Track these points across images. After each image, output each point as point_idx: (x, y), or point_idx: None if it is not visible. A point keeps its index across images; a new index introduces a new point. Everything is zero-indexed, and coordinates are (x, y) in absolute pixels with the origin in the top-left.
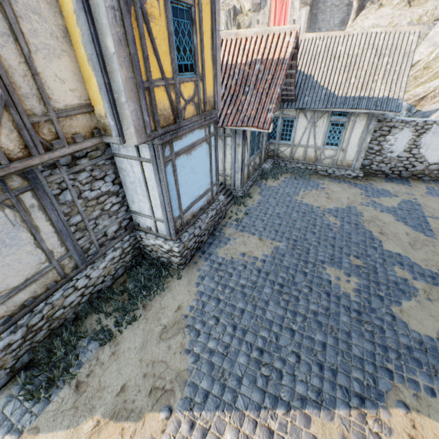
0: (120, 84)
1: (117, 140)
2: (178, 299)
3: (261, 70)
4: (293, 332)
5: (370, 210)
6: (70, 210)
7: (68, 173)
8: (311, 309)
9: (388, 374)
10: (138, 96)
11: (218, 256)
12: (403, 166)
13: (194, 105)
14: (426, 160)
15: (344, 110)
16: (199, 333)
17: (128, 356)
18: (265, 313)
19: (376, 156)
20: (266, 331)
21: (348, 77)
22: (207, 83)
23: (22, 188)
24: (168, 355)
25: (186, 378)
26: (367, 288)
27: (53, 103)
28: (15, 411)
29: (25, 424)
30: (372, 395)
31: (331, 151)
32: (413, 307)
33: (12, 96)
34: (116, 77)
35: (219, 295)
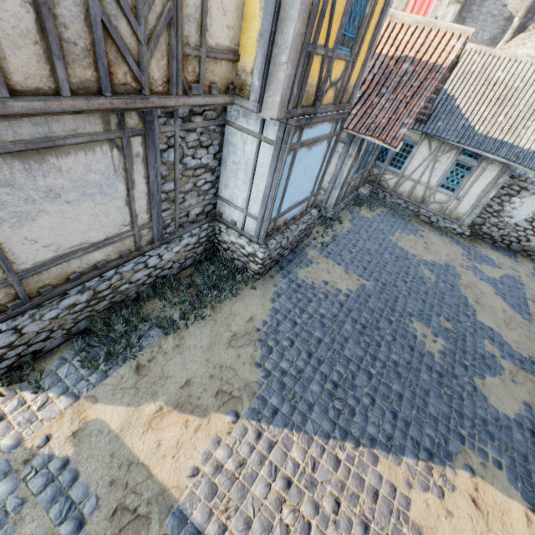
0: (288, 38)
1: (254, 106)
2: (250, 310)
3: (409, 72)
4: (371, 375)
5: (469, 275)
6: (168, 173)
7: (180, 128)
8: (392, 358)
9: (460, 439)
10: (298, 59)
11: (298, 276)
12: (517, 237)
13: (335, 91)
14: None
15: (479, 152)
16: (271, 350)
17: (194, 353)
18: (344, 350)
19: (492, 217)
20: (343, 367)
21: (496, 112)
22: (355, 68)
23: (136, 130)
24: (237, 363)
25: (255, 391)
26: (453, 353)
27: (207, 37)
28: (70, 375)
29: (82, 390)
30: (441, 453)
31: (444, 196)
32: (496, 384)
33: (177, 13)
34: (287, 28)
35: (295, 318)
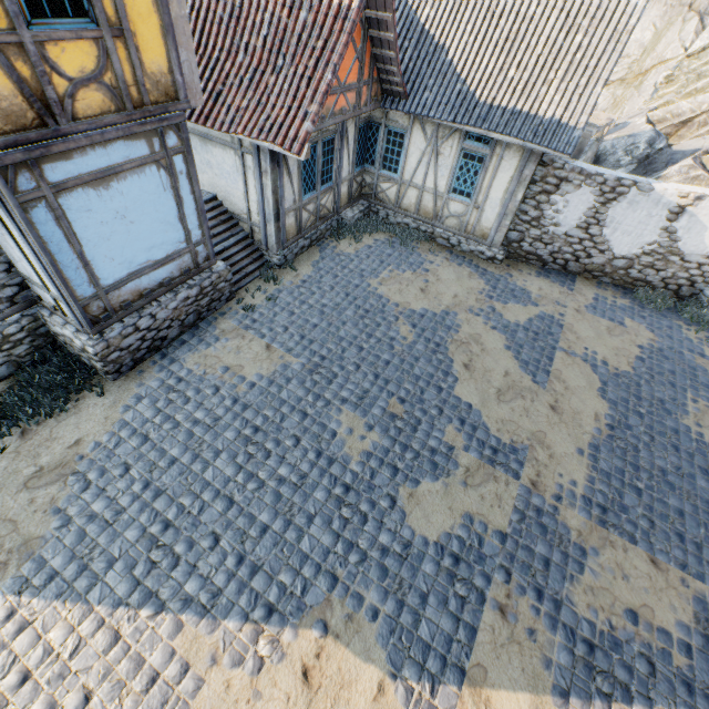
0: None
1: None
2: (82, 428)
3: (308, 26)
4: (232, 504)
5: (475, 324)
6: None
7: None
8: (279, 474)
9: (330, 583)
10: None
11: (184, 366)
12: (573, 253)
13: (105, 90)
14: (611, 250)
15: (483, 133)
16: (88, 485)
17: None
18: (206, 470)
19: (532, 228)
20: (191, 497)
21: (506, 63)
22: (144, 44)
23: None
24: (24, 513)
25: (34, 550)
26: (384, 453)
27: None
28: None
29: None
30: (288, 608)
31: (460, 205)
32: (432, 492)
33: None
34: None
35: (150, 431)
